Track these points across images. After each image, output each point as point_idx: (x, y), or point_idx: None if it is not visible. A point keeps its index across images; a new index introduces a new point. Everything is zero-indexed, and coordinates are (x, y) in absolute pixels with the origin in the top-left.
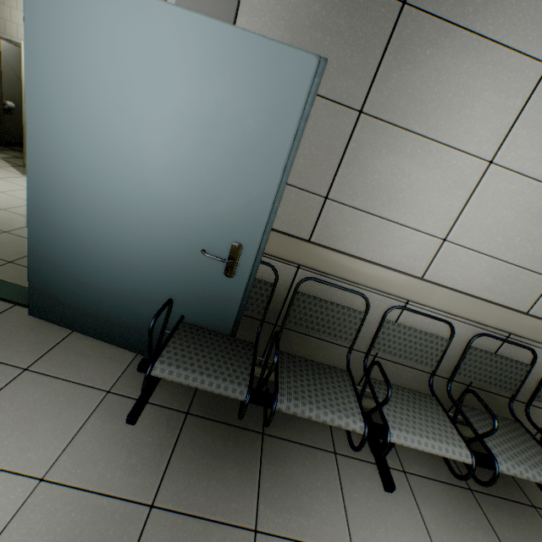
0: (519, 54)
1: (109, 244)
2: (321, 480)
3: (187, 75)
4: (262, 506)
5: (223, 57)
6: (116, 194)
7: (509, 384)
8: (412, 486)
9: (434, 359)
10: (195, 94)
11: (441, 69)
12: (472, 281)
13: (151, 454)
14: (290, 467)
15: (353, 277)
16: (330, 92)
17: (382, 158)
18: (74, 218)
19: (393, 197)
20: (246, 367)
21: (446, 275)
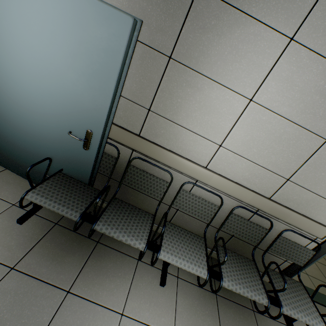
0: (272, 30)
1: (22, 121)
2: (122, 272)
3: (58, 22)
4: (79, 280)
5: (78, 12)
6: (23, 92)
7: (254, 239)
8: (178, 285)
9: (209, 217)
10: (63, 35)
11: (221, 35)
12: (236, 173)
13: (24, 241)
14: (106, 262)
15: (163, 160)
16: (152, 43)
17: (183, 89)
18: (3, 103)
19: (189, 115)
20: (86, 203)
21: (221, 168)
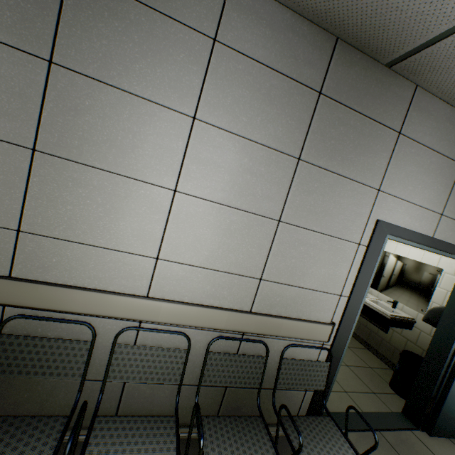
0: (168, 109)
1: None
2: None
3: None
4: None
5: None
6: None
7: (253, 379)
8: None
9: (177, 373)
10: None
11: (105, 117)
12: (195, 291)
13: None
14: None
15: (70, 307)
16: None
17: (71, 191)
18: None
19: (94, 225)
20: None
21: (170, 289)
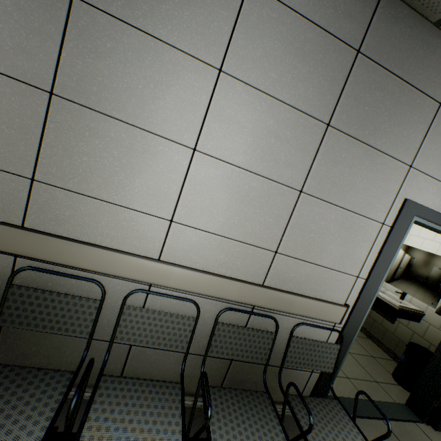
0: (194, 58)
1: None
2: None
3: None
4: None
5: None
6: None
7: (260, 354)
8: None
9: (184, 340)
10: None
11: (126, 62)
12: (208, 259)
13: None
14: None
15: (80, 263)
16: (12, 70)
17: (87, 141)
18: None
19: (109, 180)
20: None
21: (183, 255)
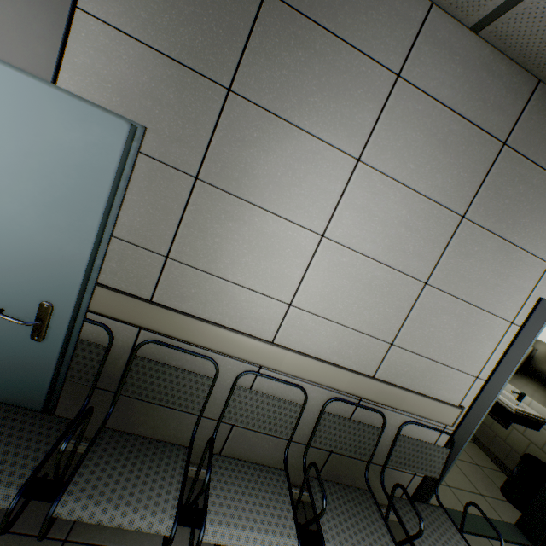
0: (334, 148)
1: None
2: None
3: None
4: None
5: (26, 107)
6: None
7: (364, 450)
8: None
9: (289, 427)
10: None
11: (269, 151)
12: (321, 345)
13: None
14: None
15: (200, 340)
16: (165, 156)
17: (222, 223)
18: None
19: (236, 261)
20: (36, 456)
21: (296, 339)
